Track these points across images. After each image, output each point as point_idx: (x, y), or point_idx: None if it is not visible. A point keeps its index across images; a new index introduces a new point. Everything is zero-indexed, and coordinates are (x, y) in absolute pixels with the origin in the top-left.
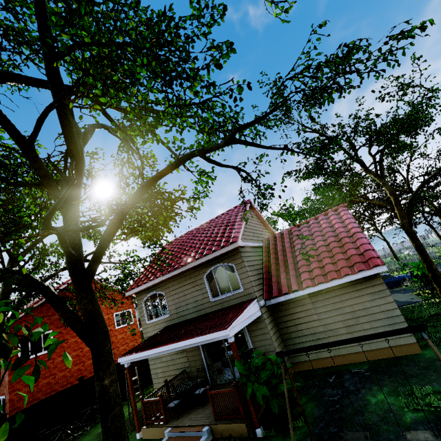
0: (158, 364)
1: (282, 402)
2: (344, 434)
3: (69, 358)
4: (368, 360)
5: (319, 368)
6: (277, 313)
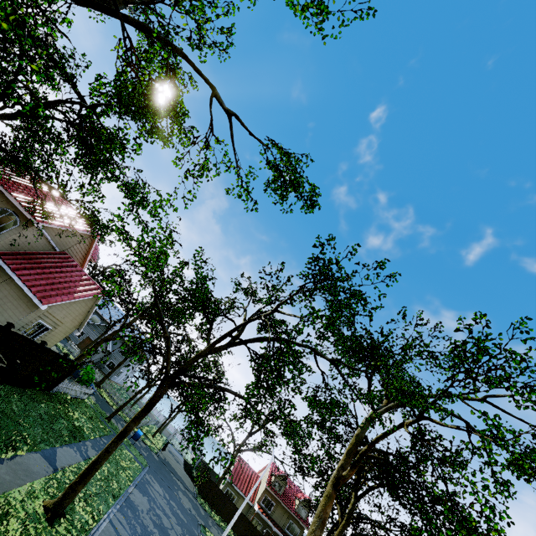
0: None
1: None
2: None
3: None
4: None
5: None
6: None
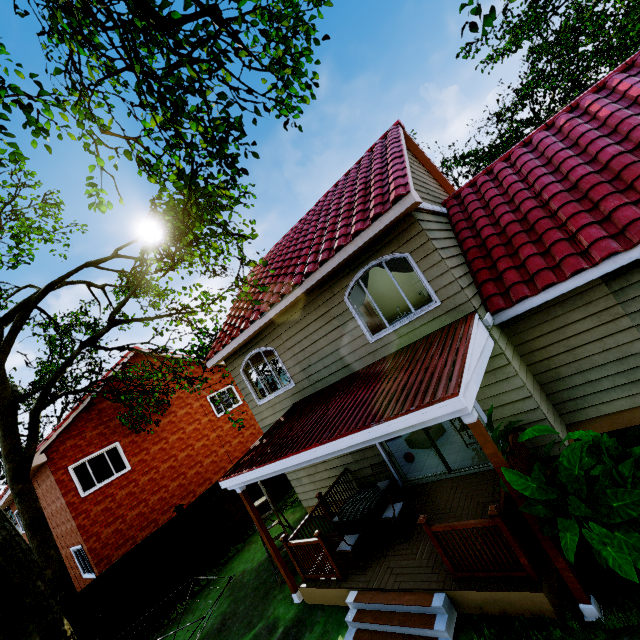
0: None
1: None
2: None
3: None
4: None
5: None
6: (520, 334)
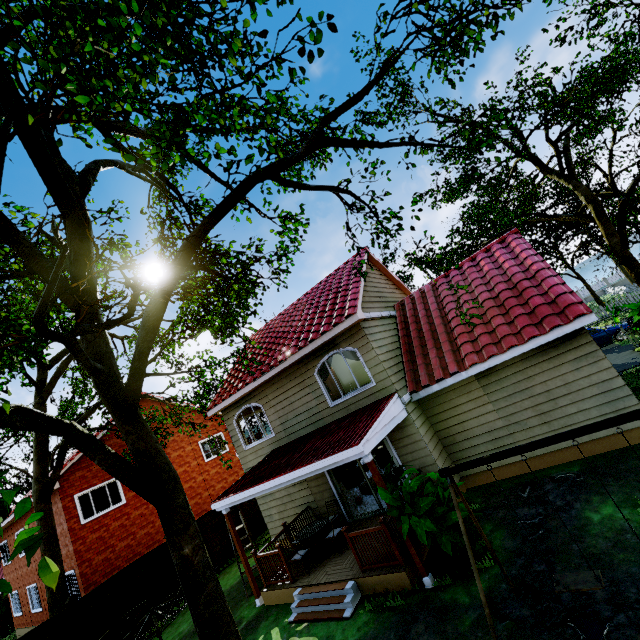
0: (271, 502)
1: (456, 538)
2: (560, 577)
3: (51, 568)
4: (579, 459)
5: (504, 480)
6: (431, 409)
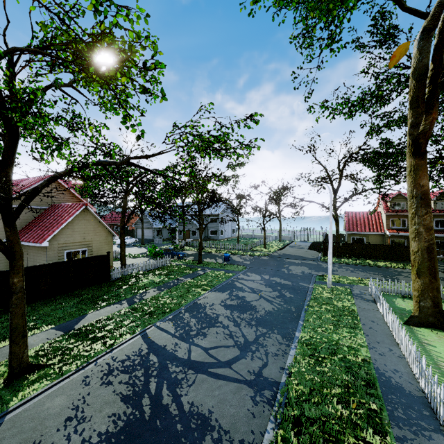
0: None
1: None
2: None
3: None
4: None
5: None
6: None
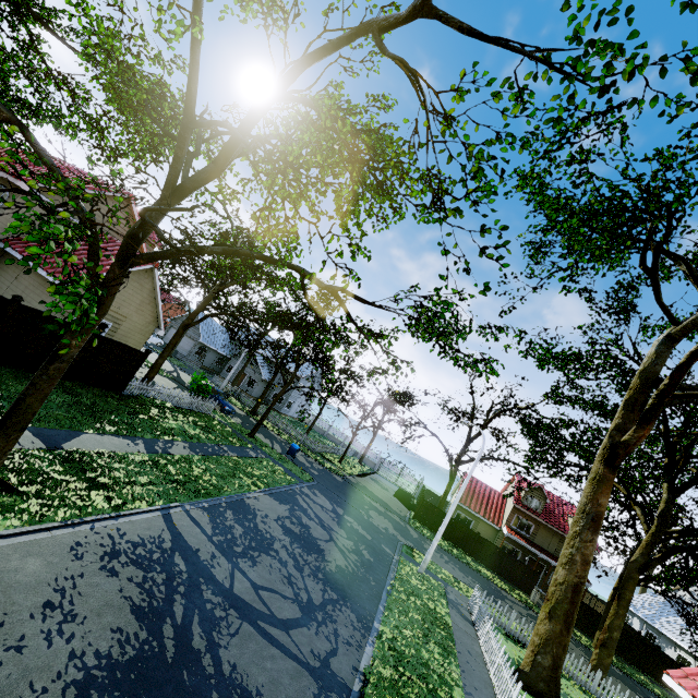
0: None
1: None
2: None
3: None
4: None
5: None
6: (4, 259)
